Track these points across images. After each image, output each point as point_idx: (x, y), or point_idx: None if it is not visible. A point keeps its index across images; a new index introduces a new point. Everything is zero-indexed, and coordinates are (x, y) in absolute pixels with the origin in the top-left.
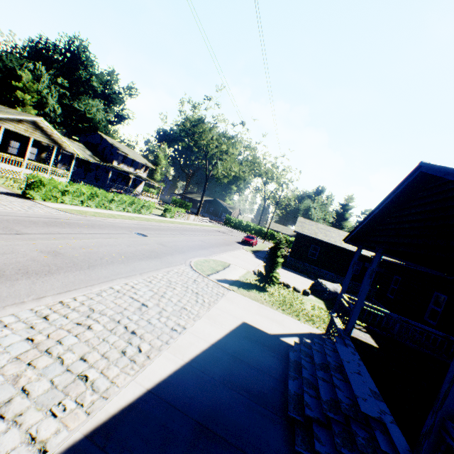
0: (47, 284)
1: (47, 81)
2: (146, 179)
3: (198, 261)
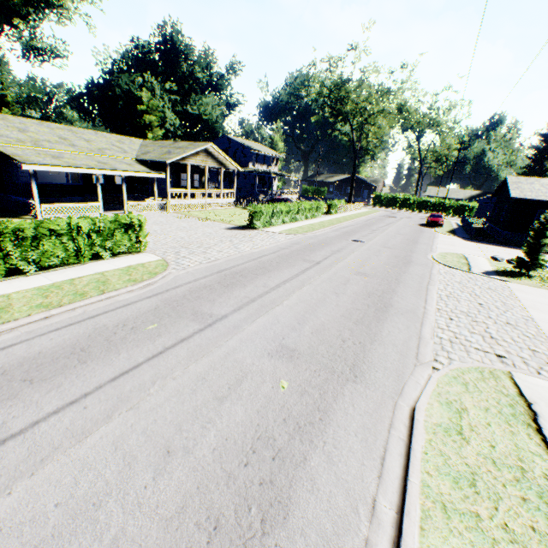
0: (408, 298)
1: (159, 93)
2: (283, 175)
3: (438, 258)
